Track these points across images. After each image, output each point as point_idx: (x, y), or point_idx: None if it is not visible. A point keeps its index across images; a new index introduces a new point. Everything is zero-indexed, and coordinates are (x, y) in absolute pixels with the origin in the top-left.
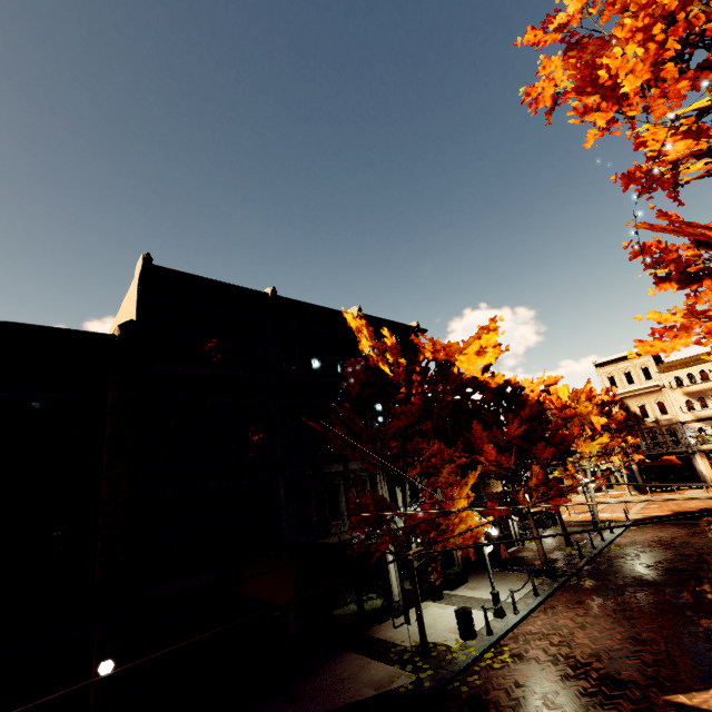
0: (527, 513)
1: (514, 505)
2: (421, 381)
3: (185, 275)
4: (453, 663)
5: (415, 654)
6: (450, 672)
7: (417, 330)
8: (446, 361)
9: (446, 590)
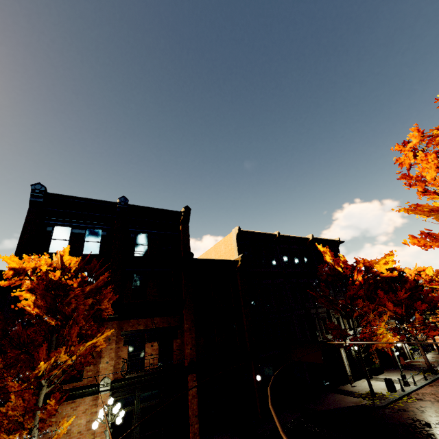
0: (415, 338)
1: (406, 334)
2: (358, 275)
3: (250, 232)
4: (388, 399)
5: (367, 395)
6: (387, 401)
7: (339, 242)
8: (369, 266)
9: (373, 375)
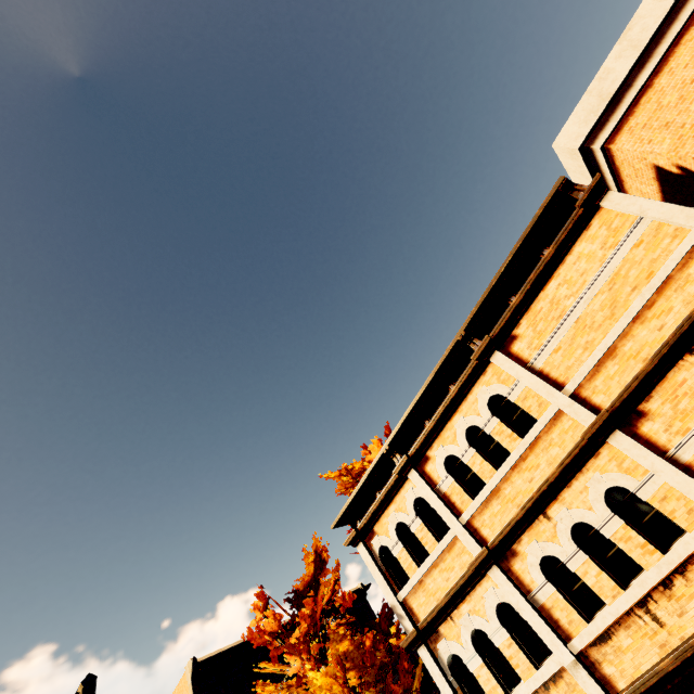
0: None
1: None
2: None
3: (215, 656)
4: None
5: None
6: None
7: (363, 589)
8: None
9: None
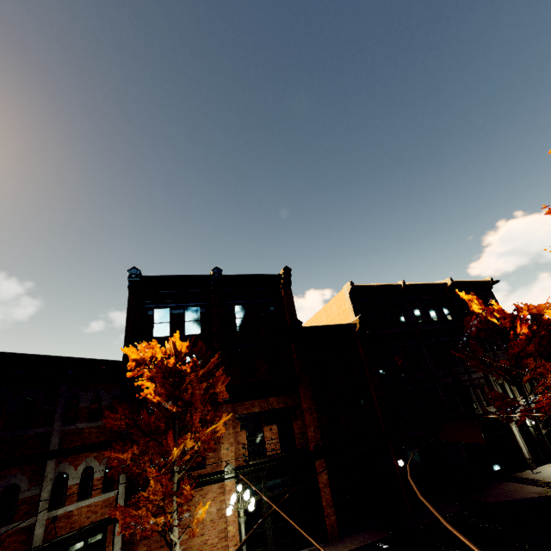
0: None
1: None
2: (521, 326)
3: (366, 286)
4: None
5: None
6: None
7: (491, 282)
8: (537, 313)
9: None
